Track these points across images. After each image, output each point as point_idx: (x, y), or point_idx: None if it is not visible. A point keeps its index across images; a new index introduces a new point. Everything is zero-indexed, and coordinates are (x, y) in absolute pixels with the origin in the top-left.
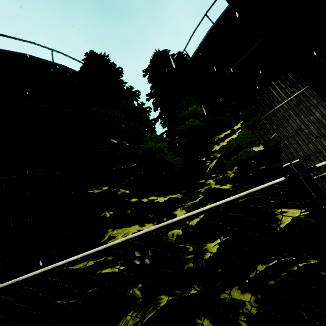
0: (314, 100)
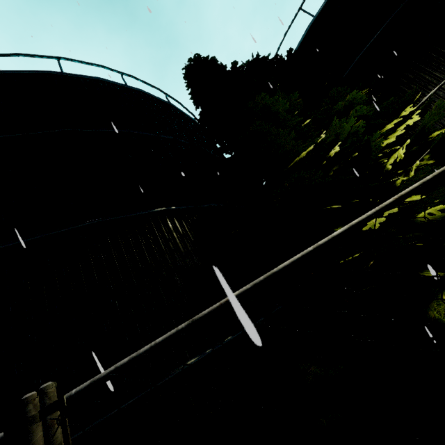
0: None
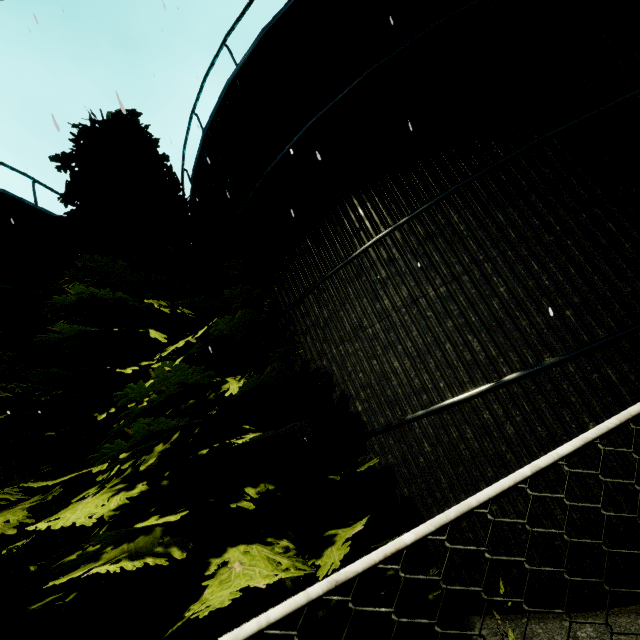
0: (381, 271)
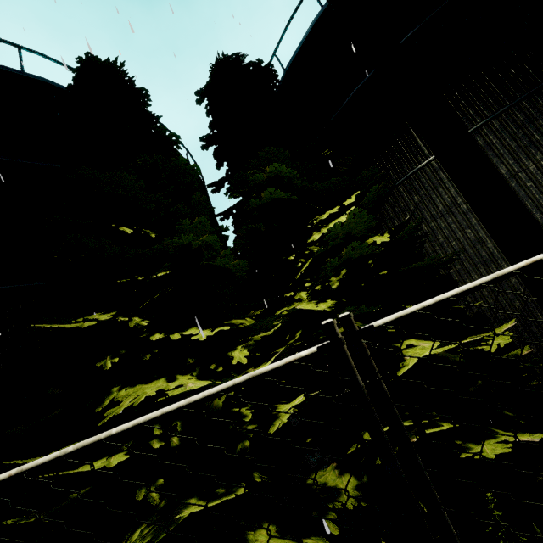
0: None
